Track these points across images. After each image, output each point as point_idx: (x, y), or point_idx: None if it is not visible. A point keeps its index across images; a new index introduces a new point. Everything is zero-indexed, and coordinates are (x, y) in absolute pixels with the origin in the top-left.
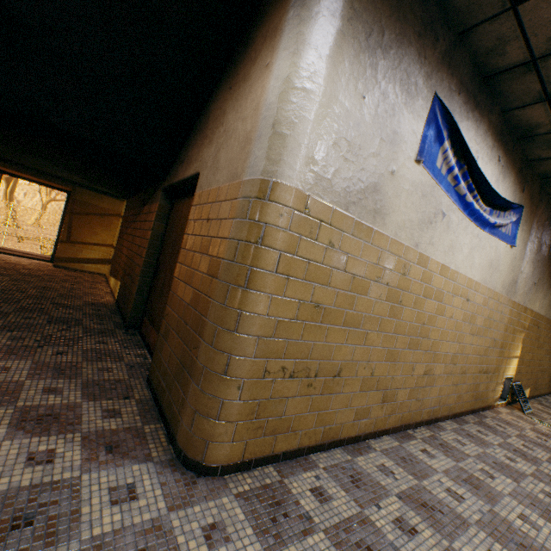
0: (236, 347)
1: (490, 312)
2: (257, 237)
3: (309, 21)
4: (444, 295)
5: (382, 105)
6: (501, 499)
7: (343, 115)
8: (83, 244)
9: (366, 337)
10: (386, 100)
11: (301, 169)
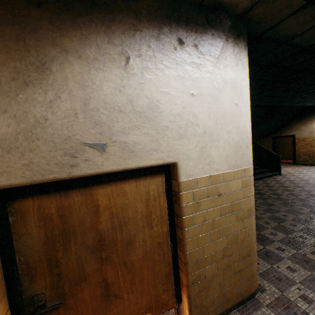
0: None
1: None
2: None
3: None
4: None
5: None
6: None
7: None
8: None
9: None
10: None
11: None
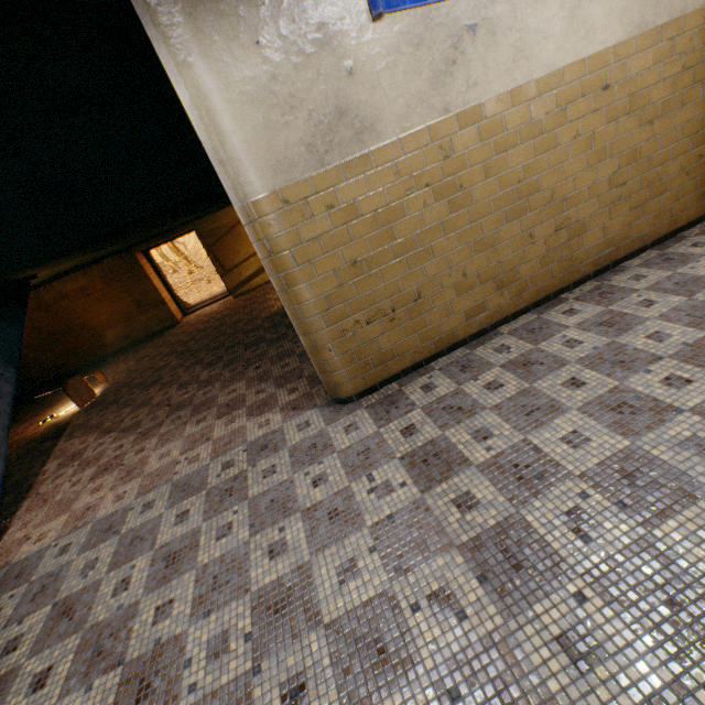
0: (310, 329)
1: (689, 58)
2: (268, 252)
3: (161, 39)
4: (543, 123)
5: (282, 20)
6: (639, 326)
7: (253, 89)
8: (236, 267)
9: (432, 250)
10: (283, 7)
11: (256, 177)
